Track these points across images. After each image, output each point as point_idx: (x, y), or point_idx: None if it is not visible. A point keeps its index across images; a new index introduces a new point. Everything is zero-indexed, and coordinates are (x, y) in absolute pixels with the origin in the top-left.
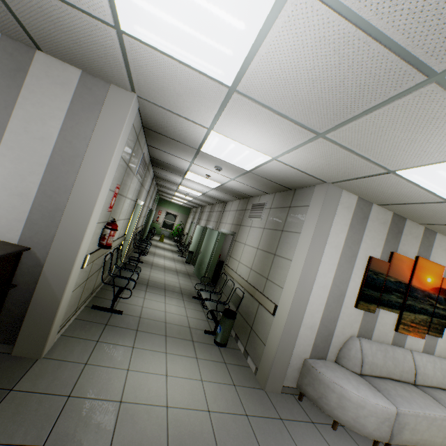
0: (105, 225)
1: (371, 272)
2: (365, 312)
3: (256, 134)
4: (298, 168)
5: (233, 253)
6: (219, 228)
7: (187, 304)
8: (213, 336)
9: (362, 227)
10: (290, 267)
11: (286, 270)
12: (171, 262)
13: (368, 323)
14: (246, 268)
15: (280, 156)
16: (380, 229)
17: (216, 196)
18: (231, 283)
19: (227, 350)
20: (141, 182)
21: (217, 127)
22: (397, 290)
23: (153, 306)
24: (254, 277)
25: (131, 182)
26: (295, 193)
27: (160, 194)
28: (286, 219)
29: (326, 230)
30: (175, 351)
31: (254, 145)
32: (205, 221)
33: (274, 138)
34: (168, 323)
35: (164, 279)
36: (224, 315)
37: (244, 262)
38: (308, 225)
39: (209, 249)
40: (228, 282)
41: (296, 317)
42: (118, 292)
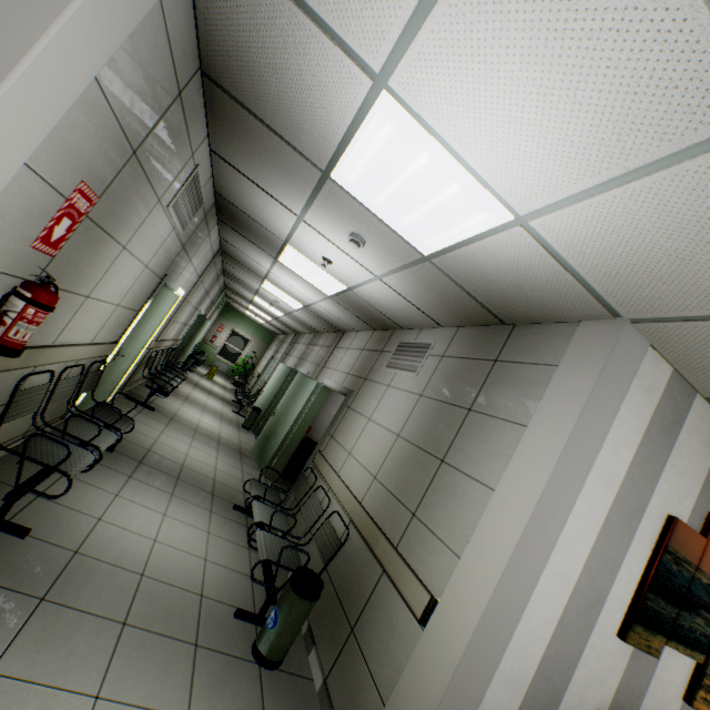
0: (16, 286)
1: (669, 555)
2: (635, 650)
3: (523, 104)
4: (572, 261)
5: (339, 431)
6: (320, 376)
7: (217, 523)
8: (254, 630)
9: (667, 443)
10: (489, 506)
11: (471, 510)
12: (213, 420)
13: (636, 678)
14: (363, 472)
15: (544, 213)
16: (699, 456)
17: (329, 315)
18: (323, 496)
19: (280, 683)
20: (183, 240)
21: (404, 71)
22: (709, 605)
23: (130, 522)
24: (381, 498)
25: (147, 218)
26: (513, 332)
27: (228, 295)
28: (482, 384)
29: (598, 433)
30: (129, 689)
31: (489, 163)
32: (296, 360)
33: (579, 127)
34: (150, 578)
35: (185, 454)
36: (294, 586)
37: (360, 457)
38: (553, 411)
39: (292, 411)
40: (316, 491)
41: (487, 651)
42: (41, 474)
